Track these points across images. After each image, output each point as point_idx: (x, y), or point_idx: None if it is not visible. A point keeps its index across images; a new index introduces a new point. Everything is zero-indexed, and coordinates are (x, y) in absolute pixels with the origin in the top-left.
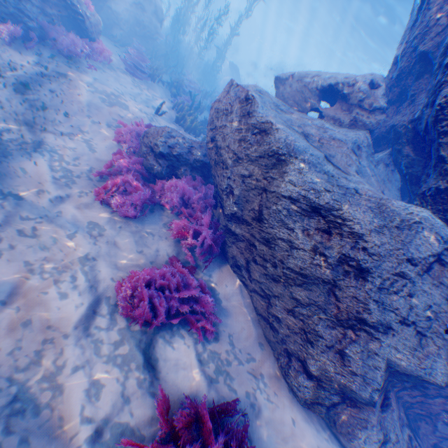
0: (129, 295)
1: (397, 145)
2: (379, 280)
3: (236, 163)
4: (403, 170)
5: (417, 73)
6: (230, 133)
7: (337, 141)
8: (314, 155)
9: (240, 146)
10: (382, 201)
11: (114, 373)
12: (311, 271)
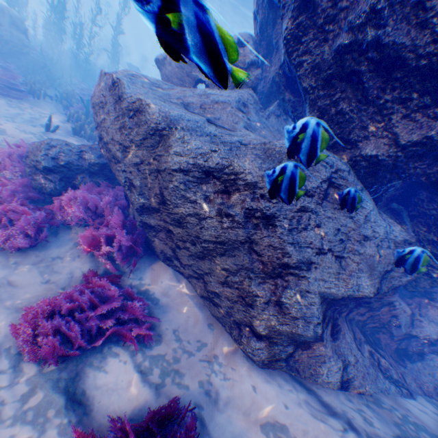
0: (31, 336)
1: (279, 94)
2: (286, 221)
3: (126, 153)
4: (291, 115)
5: (272, 21)
6: (110, 124)
7: (221, 104)
8: (193, 121)
9: (122, 134)
10: (267, 146)
11: (24, 434)
12: (226, 236)
